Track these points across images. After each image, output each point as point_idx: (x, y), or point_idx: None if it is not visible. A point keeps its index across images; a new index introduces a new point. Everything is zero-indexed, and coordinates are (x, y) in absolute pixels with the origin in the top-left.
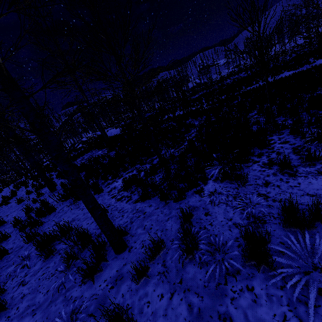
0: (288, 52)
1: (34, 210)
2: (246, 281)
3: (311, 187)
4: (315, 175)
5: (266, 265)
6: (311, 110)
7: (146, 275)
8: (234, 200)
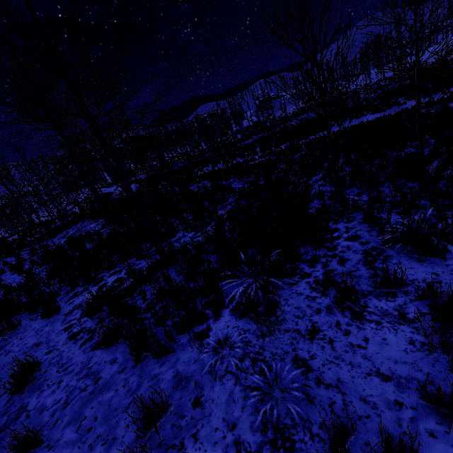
0: (373, 86)
1: None
2: None
3: (385, 353)
4: (394, 322)
5: None
6: (396, 179)
7: None
8: (252, 369)
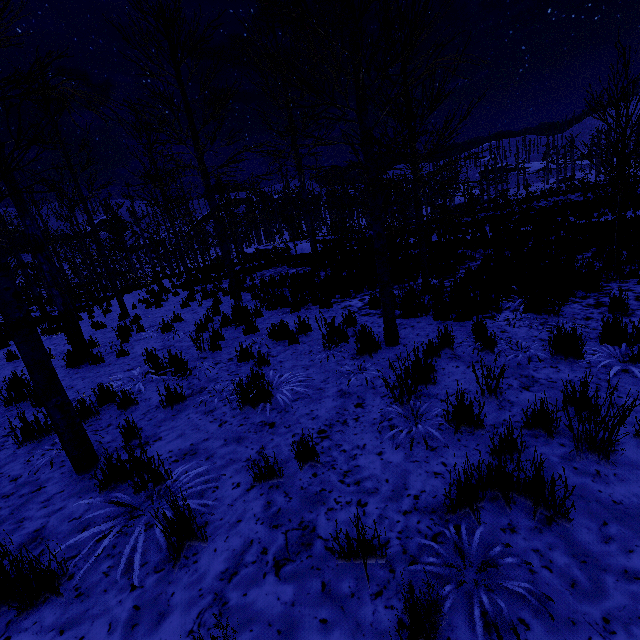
0: None
1: (221, 314)
2: (550, 364)
3: None
4: None
5: (574, 357)
6: None
7: (439, 352)
8: (541, 326)
